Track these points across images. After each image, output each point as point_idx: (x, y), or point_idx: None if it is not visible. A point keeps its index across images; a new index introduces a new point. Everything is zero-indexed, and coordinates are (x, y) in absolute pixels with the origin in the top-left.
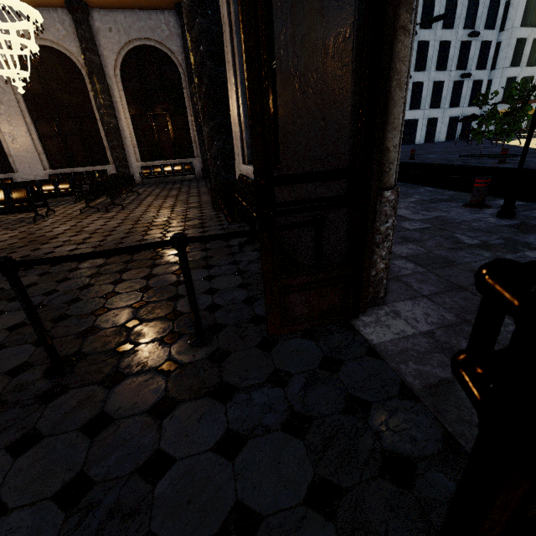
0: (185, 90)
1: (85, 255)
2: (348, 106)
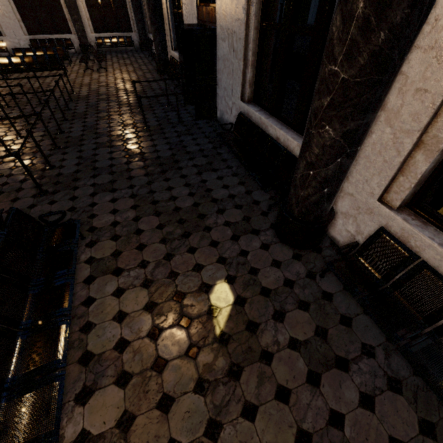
0: None
1: (147, 81)
2: None
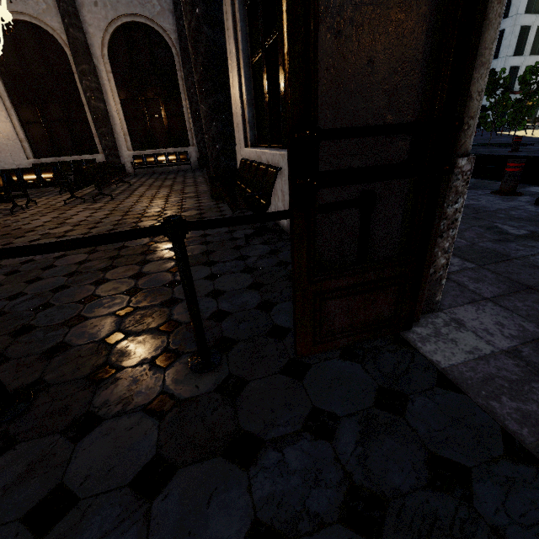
0: (179, 73)
1: (33, 247)
2: (423, 26)
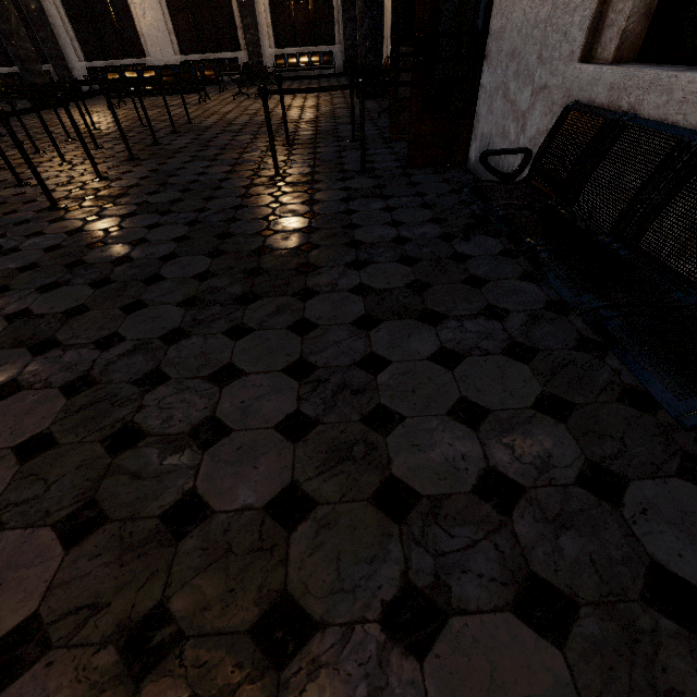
0: None
1: (310, 77)
2: None
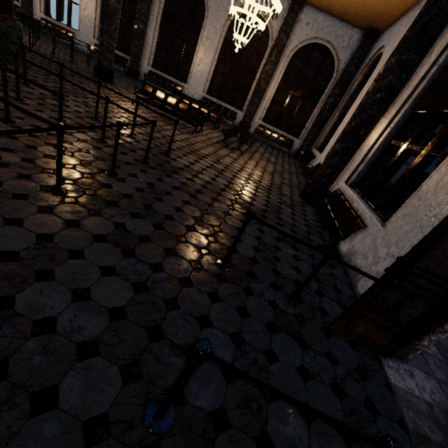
0: (327, 90)
1: (283, 232)
2: None
